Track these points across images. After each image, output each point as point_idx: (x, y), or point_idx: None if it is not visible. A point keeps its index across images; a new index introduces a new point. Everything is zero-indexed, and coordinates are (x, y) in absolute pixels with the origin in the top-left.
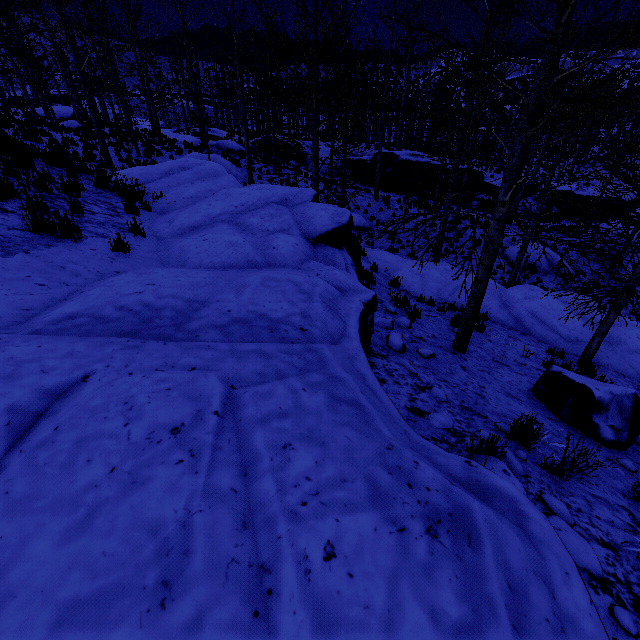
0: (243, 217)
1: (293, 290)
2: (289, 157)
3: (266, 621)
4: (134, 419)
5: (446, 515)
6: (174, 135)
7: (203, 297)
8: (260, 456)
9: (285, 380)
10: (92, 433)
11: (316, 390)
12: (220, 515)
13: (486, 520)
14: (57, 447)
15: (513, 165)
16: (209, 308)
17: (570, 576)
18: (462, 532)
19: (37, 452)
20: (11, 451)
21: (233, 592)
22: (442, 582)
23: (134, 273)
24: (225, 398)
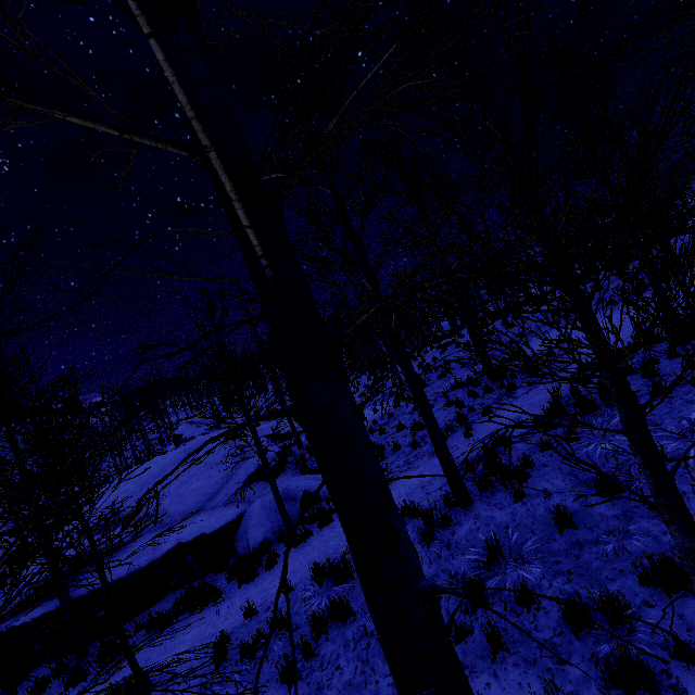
0: None
1: None
2: None
3: None
4: None
5: None
6: None
7: None
8: None
9: None
10: None
11: None
12: None
13: None
14: None
15: None
16: None
17: None
18: None
19: None
20: None
21: None
22: None
23: None
24: None
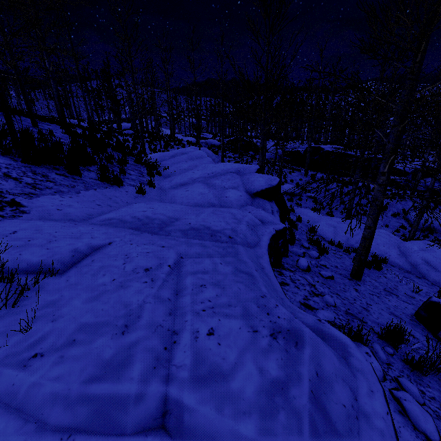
0: (211, 179)
1: (230, 217)
2: (249, 149)
3: (170, 353)
4: (128, 262)
5: (285, 330)
6: (182, 137)
7: (177, 216)
8: (187, 287)
9: (211, 258)
10: (108, 265)
11: (228, 264)
12: (159, 307)
13: (312, 339)
14: (91, 267)
15: (389, 148)
16: (179, 221)
17: (374, 393)
18: (293, 340)
19: (83, 268)
20: (72, 267)
21: (157, 337)
22: (272, 359)
23: (144, 203)
24: (176, 261)
